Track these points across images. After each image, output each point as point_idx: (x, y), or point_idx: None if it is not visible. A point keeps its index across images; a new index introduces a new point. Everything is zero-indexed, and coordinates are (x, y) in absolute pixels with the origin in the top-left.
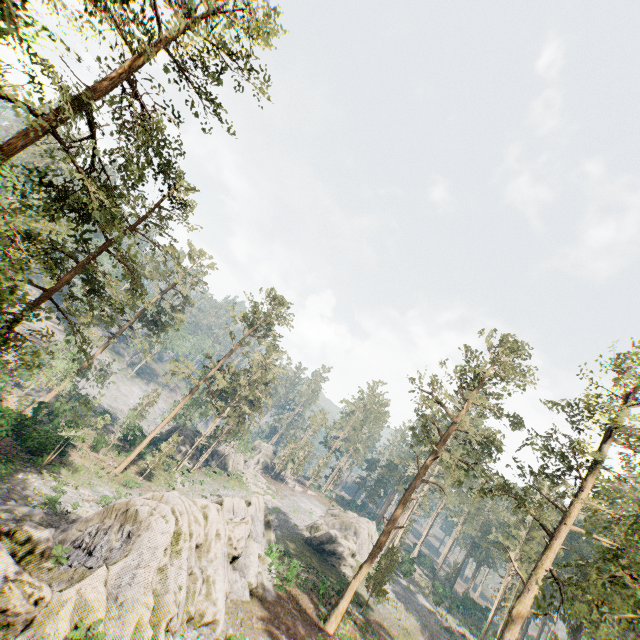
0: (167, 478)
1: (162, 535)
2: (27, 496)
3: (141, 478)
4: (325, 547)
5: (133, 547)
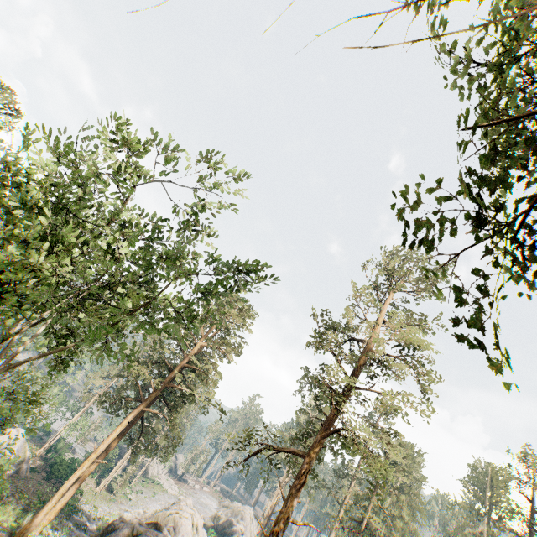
0: (121, 491)
1: (189, 525)
2: (90, 515)
3: (112, 494)
4: (226, 530)
5: (179, 533)
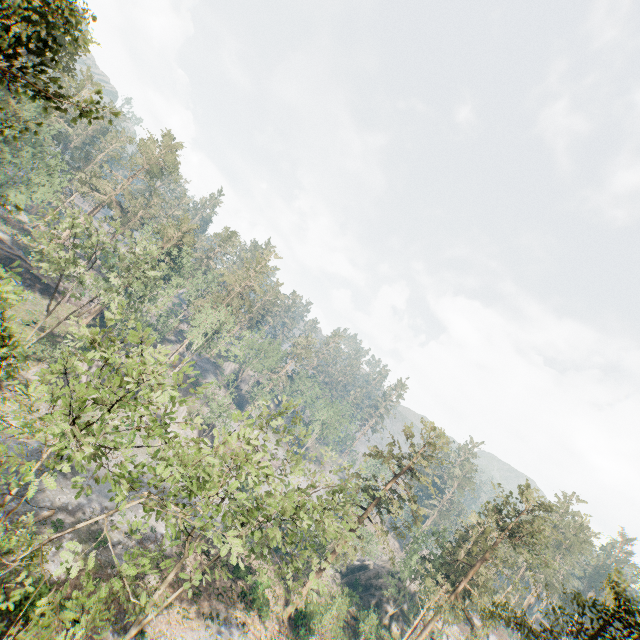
0: None
1: None
2: None
3: None
4: None
5: None
